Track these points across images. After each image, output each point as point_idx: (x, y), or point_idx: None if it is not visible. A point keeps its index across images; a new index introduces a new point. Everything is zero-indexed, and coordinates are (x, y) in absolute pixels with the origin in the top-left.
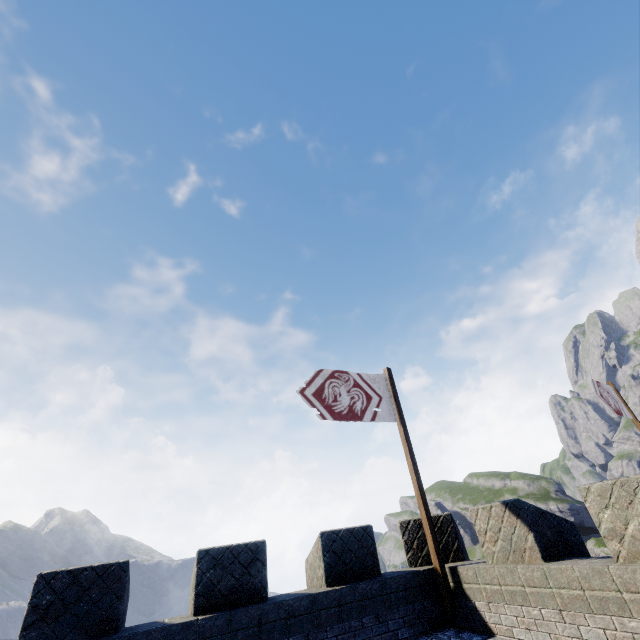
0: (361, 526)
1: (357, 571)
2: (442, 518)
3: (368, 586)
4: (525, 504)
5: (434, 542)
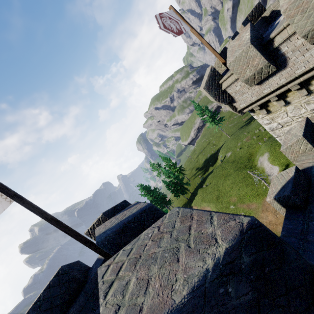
0: (54, 276)
1: (69, 298)
2: (101, 219)
3: (77, 306)
4: (104, 241)
5: (96, 251)
